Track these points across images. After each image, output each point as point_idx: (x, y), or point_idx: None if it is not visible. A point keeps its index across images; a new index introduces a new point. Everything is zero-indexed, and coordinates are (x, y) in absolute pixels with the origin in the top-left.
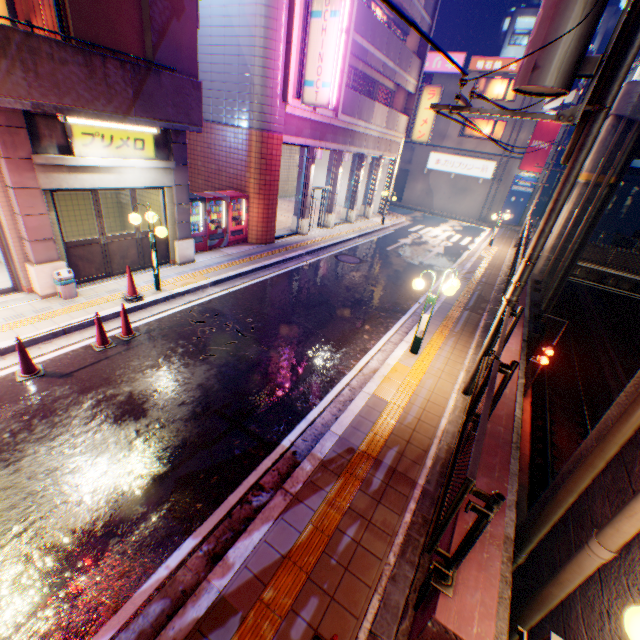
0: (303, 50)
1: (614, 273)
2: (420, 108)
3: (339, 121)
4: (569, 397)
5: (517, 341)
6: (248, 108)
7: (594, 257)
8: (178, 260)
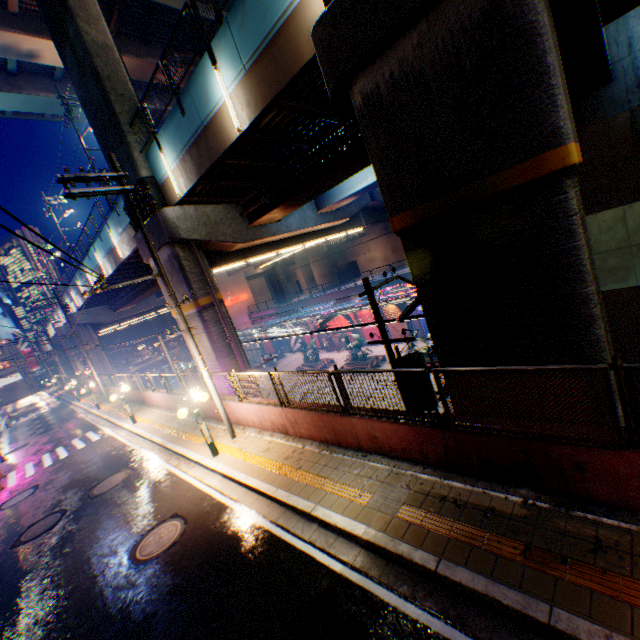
0: None
1: None
2: None
3: None
4: None
5: None
6: None
7: None
8: None
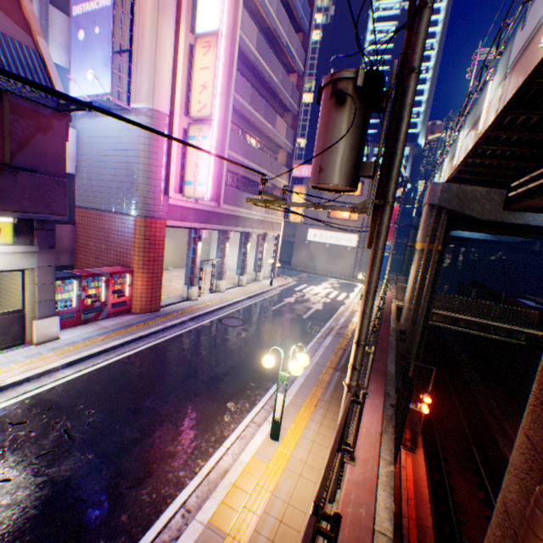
0: (184, 160)
1: (463, 317)
2: (293, 199)
3: (223, 209)
4: (458, 438)
5: (378, 417)
6: (134, 200)
7: (445, 304)
8: (36, 339)
